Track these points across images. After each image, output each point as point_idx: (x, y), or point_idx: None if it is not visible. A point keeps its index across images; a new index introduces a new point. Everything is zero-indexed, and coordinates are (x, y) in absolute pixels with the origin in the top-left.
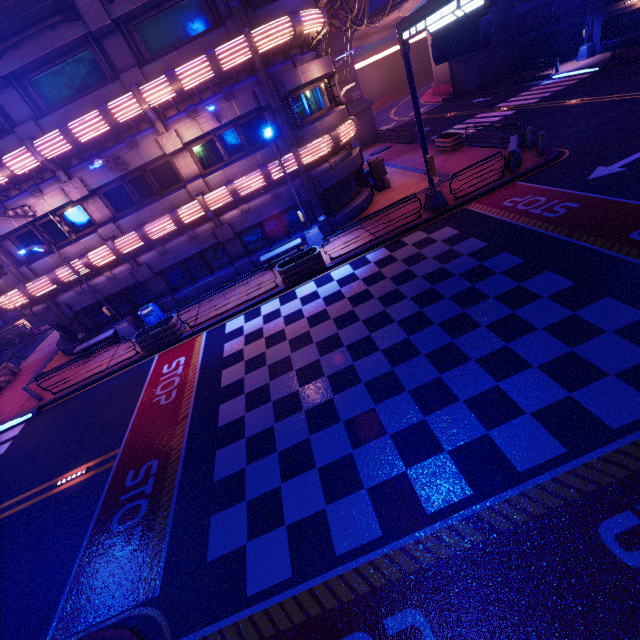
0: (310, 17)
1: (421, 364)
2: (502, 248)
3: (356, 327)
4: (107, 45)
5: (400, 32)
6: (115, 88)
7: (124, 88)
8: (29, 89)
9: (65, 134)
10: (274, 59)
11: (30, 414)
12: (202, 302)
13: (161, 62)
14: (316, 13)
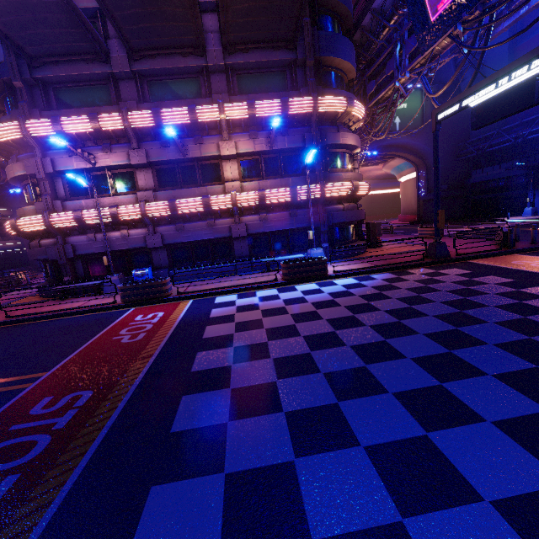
0: (358, 105)
1: (495, 352)
2: (537, 283)
3: (377, 314)
4: (213, 78)
5: (435, 114)
6: (205, 102)
7: (212, 104)
8: (145, 86)
9: (155, 113)
10: (325, 122)
11: None
12: (194, 282)
13: (246, 97)
14: (362, 106)
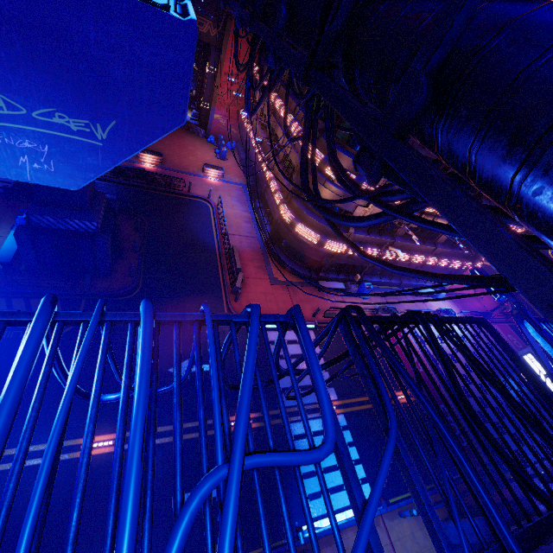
0: None
1: None
2: None
3: None
4: None
5: None
6: None
7: None
8: None
9: None
10: None
11: (314, 325)
12: None
13: None
14: None
